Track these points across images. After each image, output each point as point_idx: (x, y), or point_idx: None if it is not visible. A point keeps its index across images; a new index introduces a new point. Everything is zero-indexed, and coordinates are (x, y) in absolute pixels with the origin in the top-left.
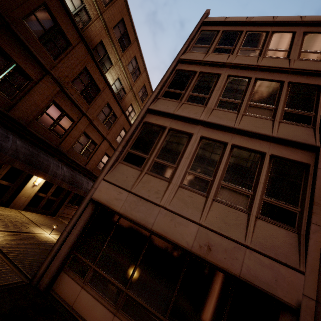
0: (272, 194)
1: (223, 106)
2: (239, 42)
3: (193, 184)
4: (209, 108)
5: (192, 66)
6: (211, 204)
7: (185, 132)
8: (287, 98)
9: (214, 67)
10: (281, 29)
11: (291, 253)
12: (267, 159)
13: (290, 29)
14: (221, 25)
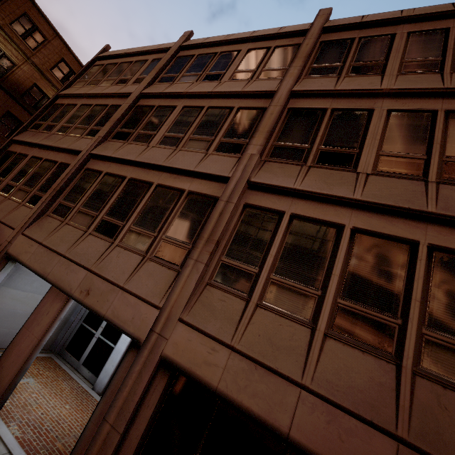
0: (41, 189)
1: (60, 131)
2: (109, 74)
3: (5, 190)
4: (51, 134)
5: (66, 100)
6: (4, 201)
7: (25, 155)
8: (101, 118)
9: (77, 99)
10: (142, 58)
11: (20, 220)
12: (56, 166)
13: (147, 58)
14: (109, 59)
